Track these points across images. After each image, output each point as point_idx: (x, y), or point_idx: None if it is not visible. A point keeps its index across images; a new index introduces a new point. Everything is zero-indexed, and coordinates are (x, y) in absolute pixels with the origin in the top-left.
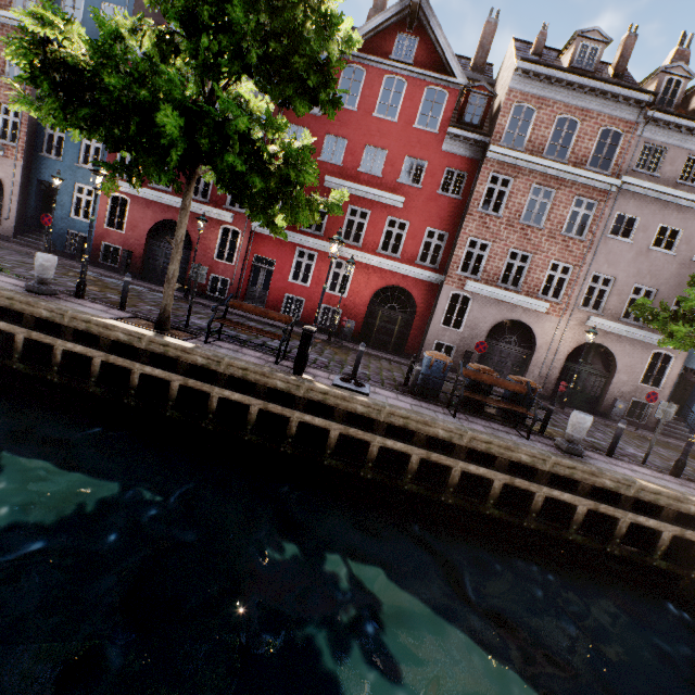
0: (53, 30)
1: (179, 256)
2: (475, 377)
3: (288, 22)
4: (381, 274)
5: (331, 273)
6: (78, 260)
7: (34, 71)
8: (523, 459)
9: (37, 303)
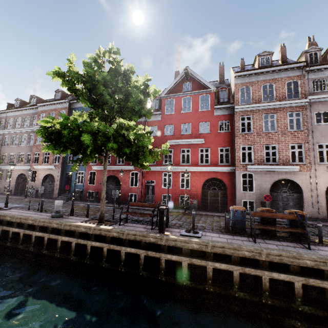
0: (51, 123)
1: (105, 188)
2: (261, 215)
3: (126, 94)
4: (203, 174)
5: (180, 179)
6: (79, 200)
7: (44, 137)
8: (309, 264)
9: (52, 221)
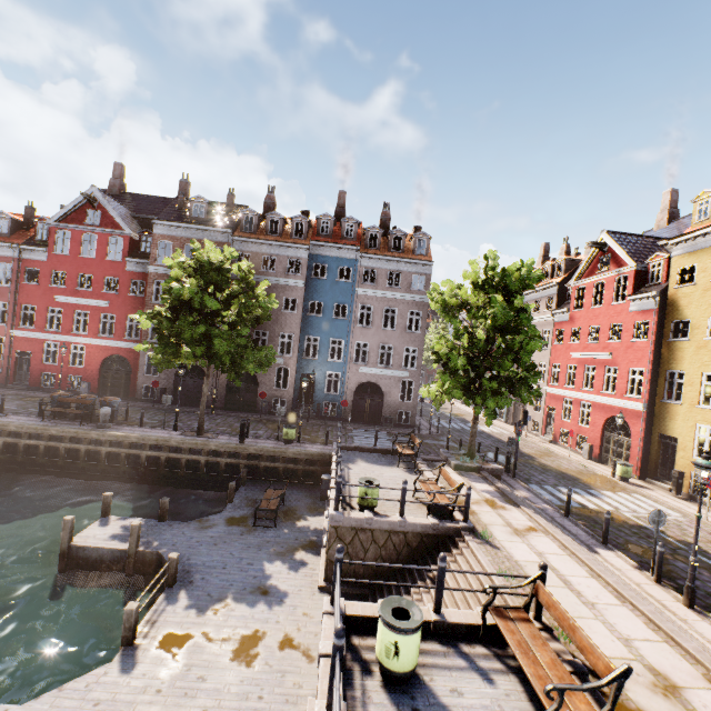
0: None
1: None
2: (67, 401)
3: None
4: (104, 349)
5: (72, 353)
6: None
7: None
8: (54, 433)
9: None
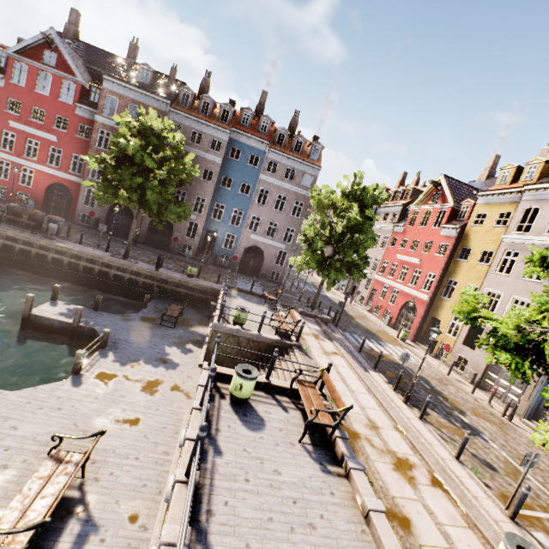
0: None
1: None
2: (21, 212)
3: None
4: (50, 176)
5: (22, 174)
6: None
7: None
8: (11, 235)
9: None
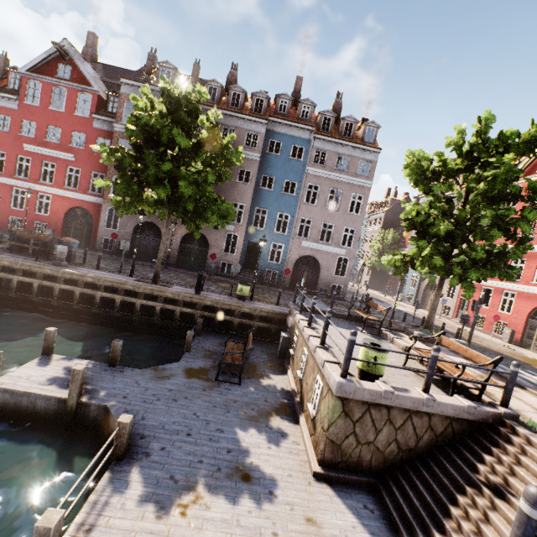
0: None
1: None
2: (24, 236)
3: None
4: (69, 200)
5: (38, 201)
6: None
7: None
8: (7, 264)
9: None
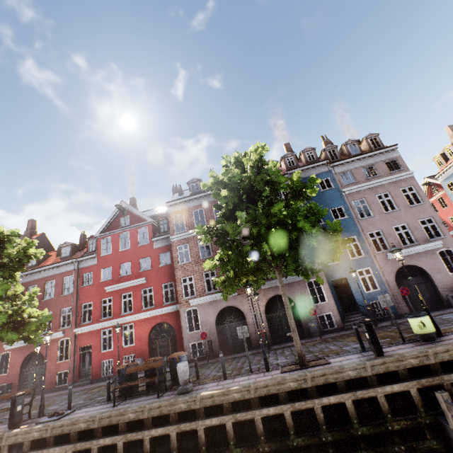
0: None
1: None
2: (135, 370)
3: None
4: (149, 320)
5: (123, 334)
6: None
7: None
8: (132, 417)
9: None
